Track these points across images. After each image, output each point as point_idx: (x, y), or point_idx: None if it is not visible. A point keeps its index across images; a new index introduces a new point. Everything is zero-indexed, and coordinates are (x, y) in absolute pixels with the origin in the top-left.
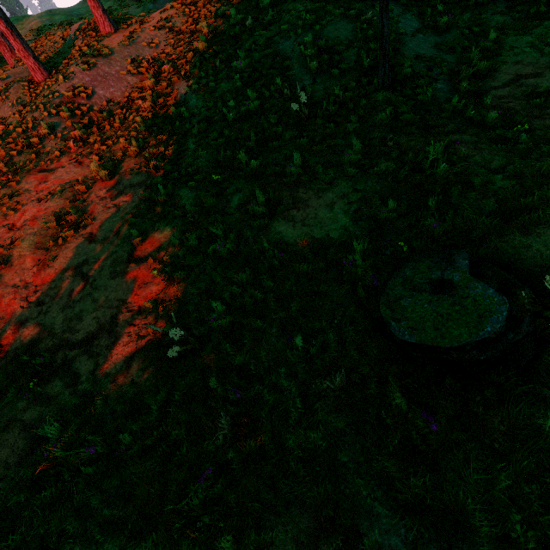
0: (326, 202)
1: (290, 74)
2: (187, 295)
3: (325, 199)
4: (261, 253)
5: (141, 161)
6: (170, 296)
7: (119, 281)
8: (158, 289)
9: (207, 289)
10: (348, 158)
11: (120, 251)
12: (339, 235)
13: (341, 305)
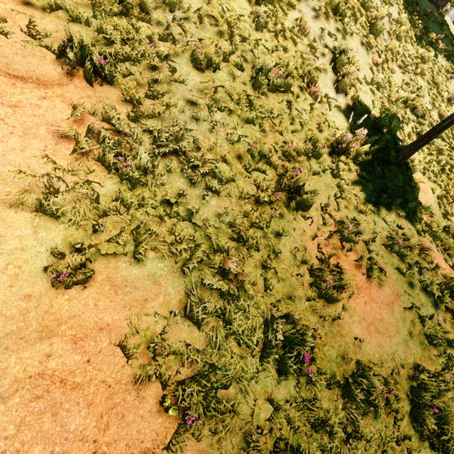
0: (386, 299)
1: (319, 66)
2: (240, 451)
3: (384, 294)
4: (352, 377)
5: (30, 10)
6: (196, 452)
7: (23, 410)
8: (160, 429)
9: (277, 438)
10: (402, 250)
11: (10, 296)
12: (405, 353)
13: (420, 453)
